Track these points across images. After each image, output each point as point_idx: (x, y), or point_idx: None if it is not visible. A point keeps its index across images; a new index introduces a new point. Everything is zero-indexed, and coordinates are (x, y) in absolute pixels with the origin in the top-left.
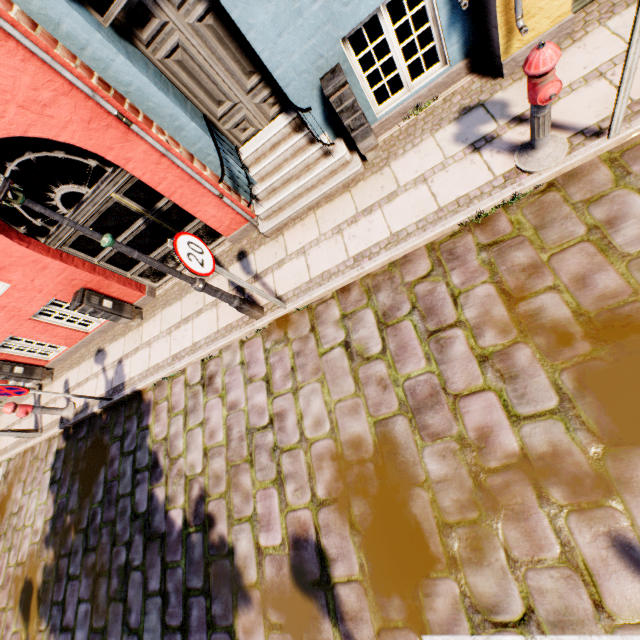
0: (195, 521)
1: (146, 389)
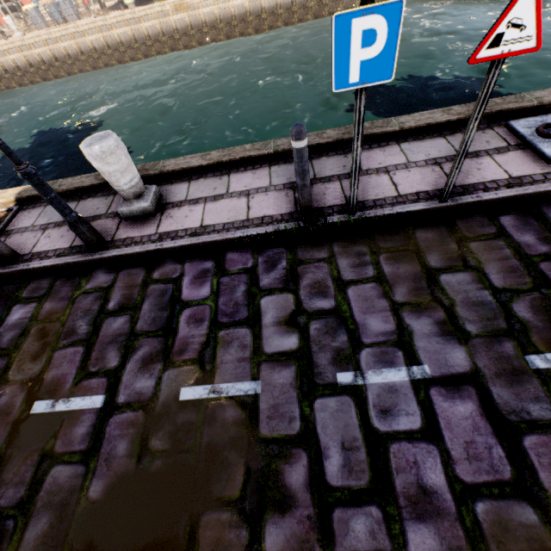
0: None
1: None
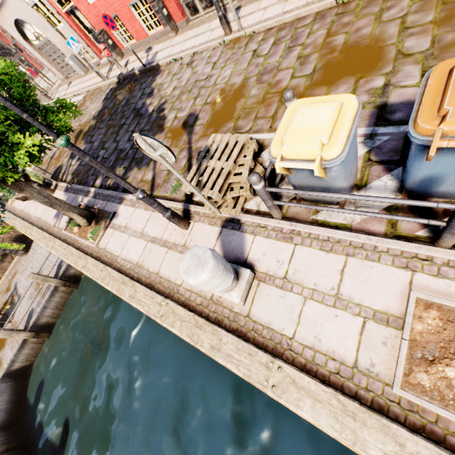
0: (157, 110)
1: (162, 66)
